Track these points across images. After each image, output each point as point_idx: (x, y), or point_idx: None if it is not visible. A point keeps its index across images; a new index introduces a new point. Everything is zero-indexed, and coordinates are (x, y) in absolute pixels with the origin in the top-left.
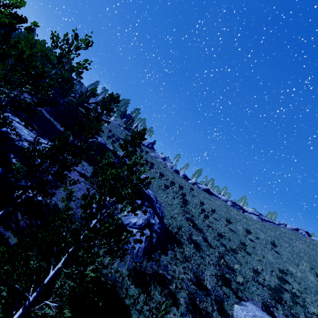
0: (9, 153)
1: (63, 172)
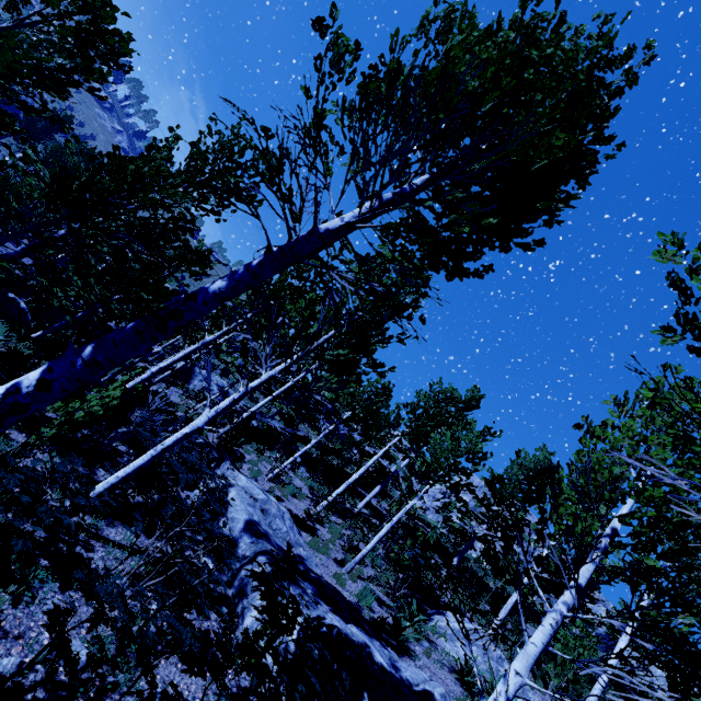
0: None
1: None
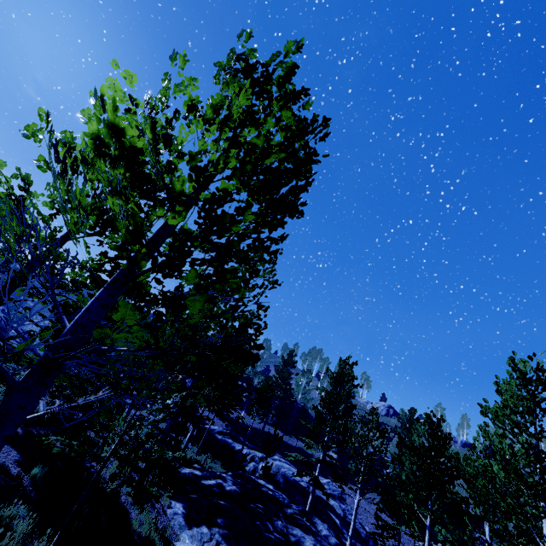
0: (326, 510)
1: (359, 516)
